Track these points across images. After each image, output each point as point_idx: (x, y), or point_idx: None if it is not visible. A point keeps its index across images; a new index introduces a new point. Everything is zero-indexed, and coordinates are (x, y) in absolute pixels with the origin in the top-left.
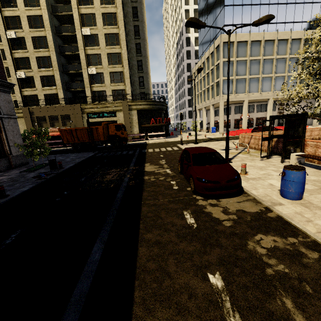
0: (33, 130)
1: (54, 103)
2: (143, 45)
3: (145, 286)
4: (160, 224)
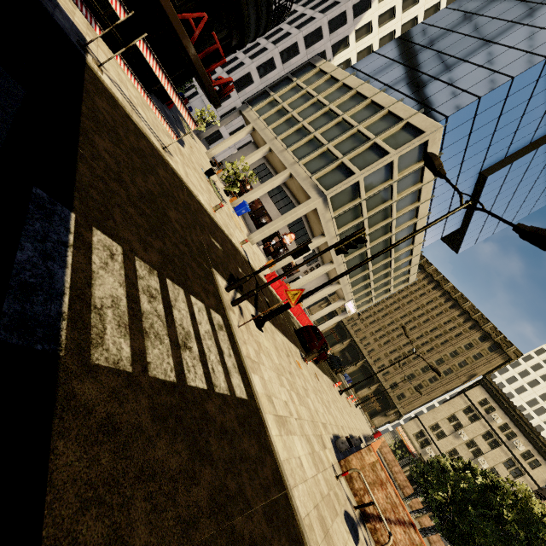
0: None
1: None
2: None
3: None
4: None
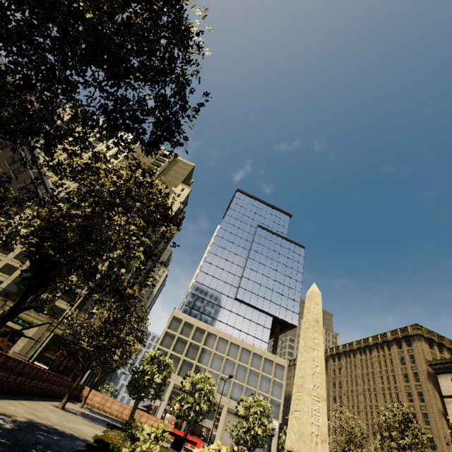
0: None
1: None
2: None
3: None
4: None
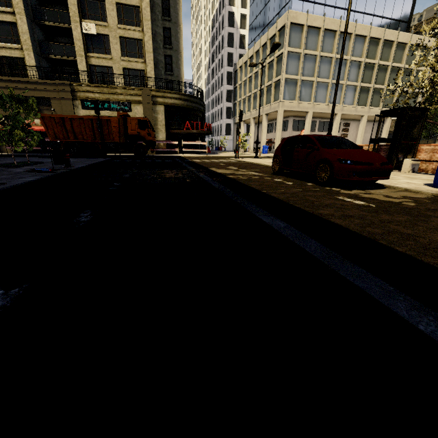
0: (13, 93)
1: (17, 74)
2: (174, 4)
3: (398, 243)
4: (323, 205)
